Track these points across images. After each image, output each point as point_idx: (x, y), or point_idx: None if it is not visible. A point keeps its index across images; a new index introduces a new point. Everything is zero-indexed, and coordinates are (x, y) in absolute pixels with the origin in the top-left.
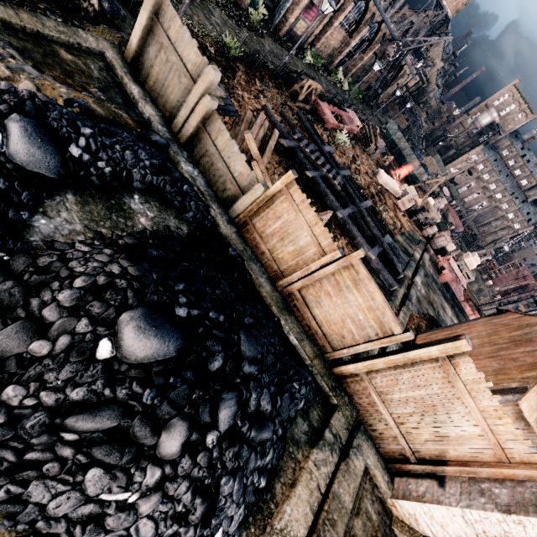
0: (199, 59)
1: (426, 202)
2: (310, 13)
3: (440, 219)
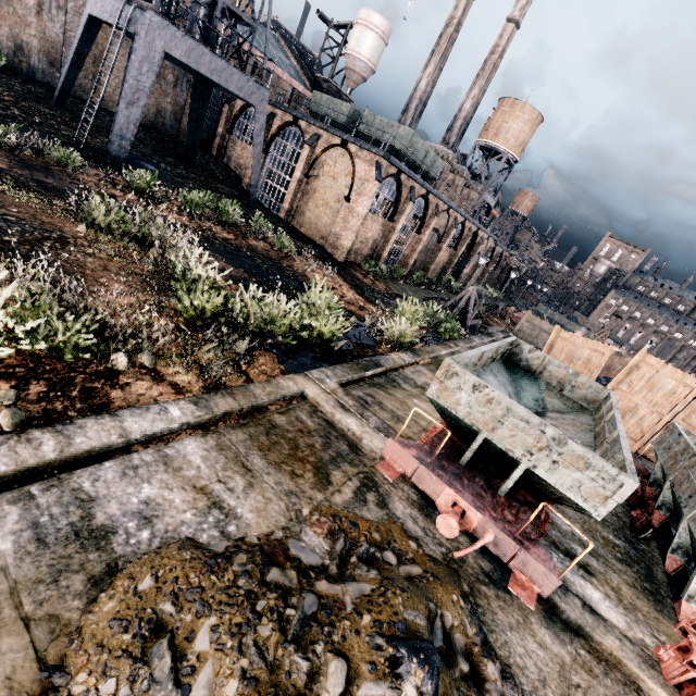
0: (551, 327)
1: (616, 352)
2: (467, 268)
3: None
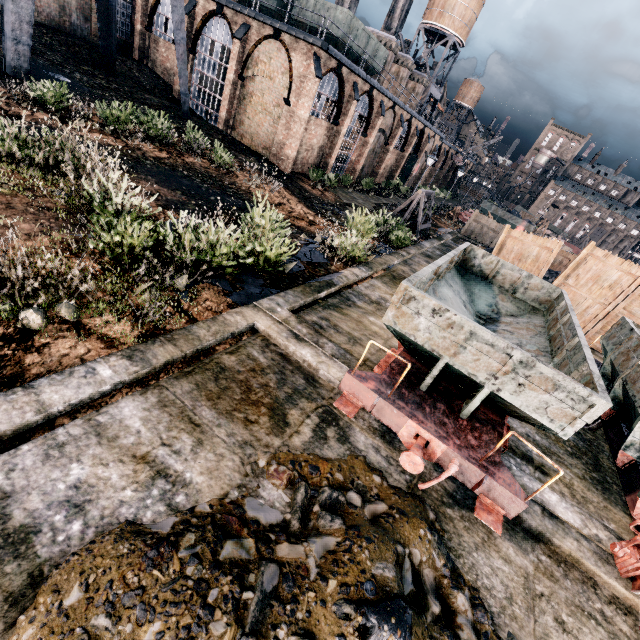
0: (498, 224)
1: None
2: (415, 169)
3: (571, 249)
